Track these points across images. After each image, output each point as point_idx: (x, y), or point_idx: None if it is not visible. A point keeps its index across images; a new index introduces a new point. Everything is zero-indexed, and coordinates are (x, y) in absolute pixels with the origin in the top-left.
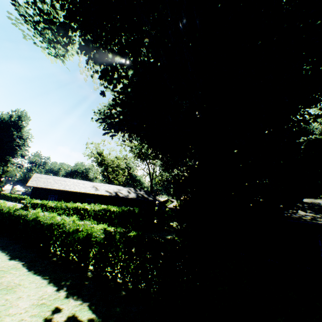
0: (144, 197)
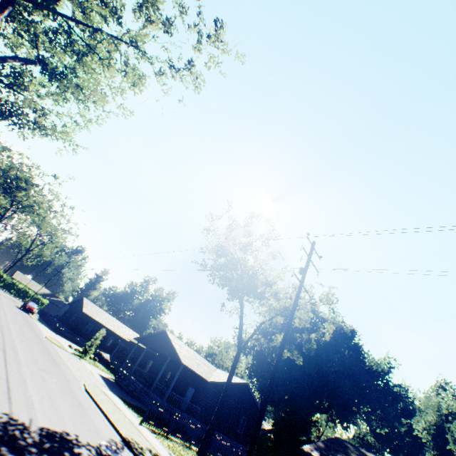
0: None
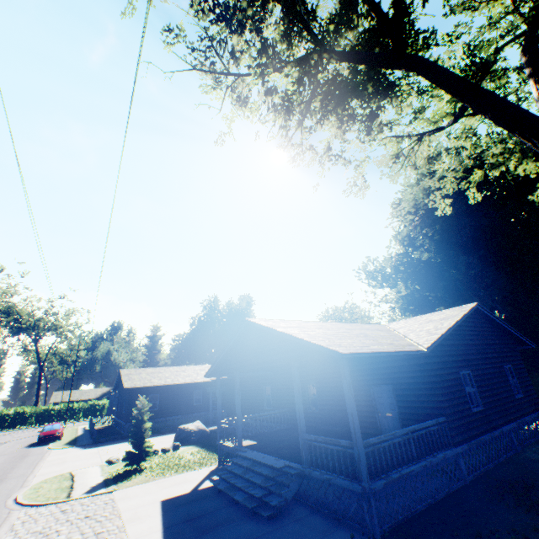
0: None
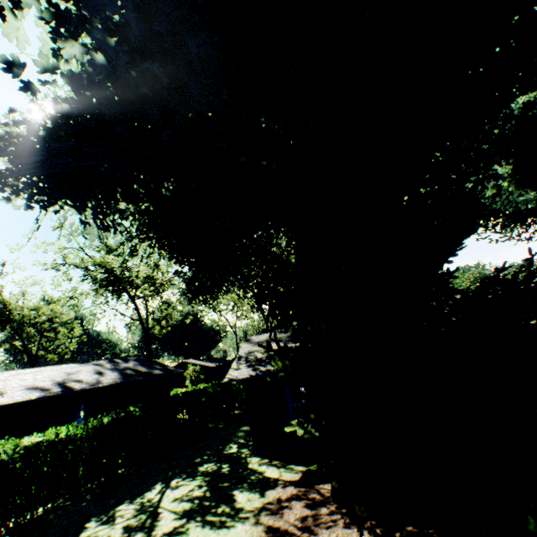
0: (142, 374)
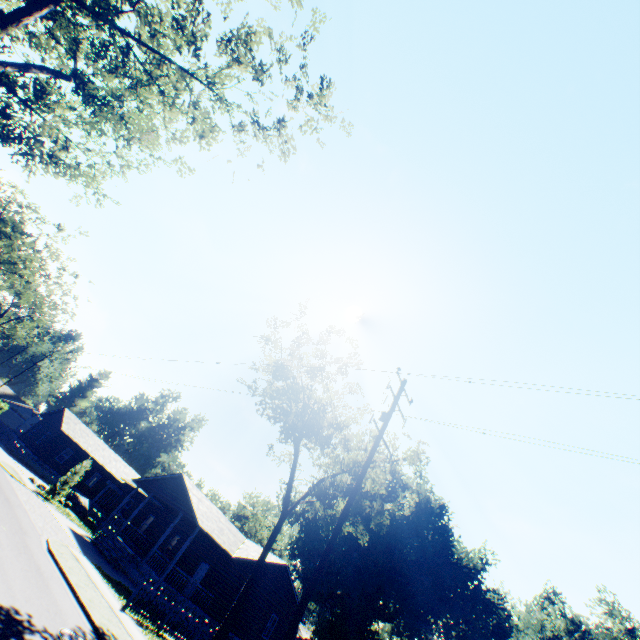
0: None
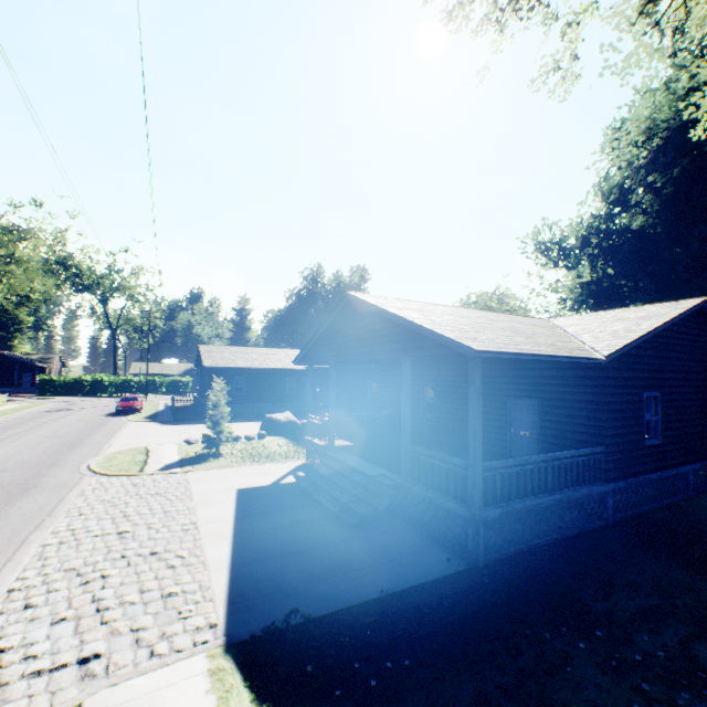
0: None
